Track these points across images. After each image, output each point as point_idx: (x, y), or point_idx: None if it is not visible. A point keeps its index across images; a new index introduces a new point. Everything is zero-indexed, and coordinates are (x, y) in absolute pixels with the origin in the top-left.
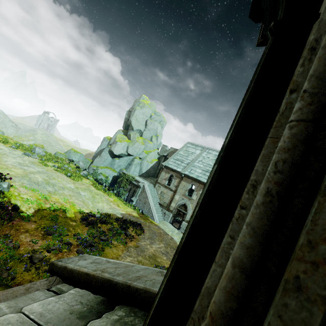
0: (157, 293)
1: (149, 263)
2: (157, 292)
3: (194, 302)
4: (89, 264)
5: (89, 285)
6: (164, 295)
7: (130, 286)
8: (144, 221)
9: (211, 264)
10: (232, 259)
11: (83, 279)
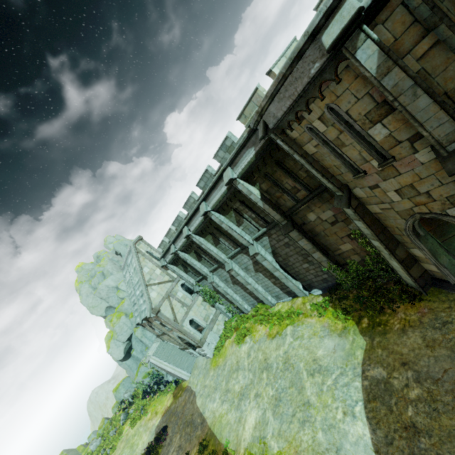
0: None
1: None
2: None
3: None
4: None
5: None
6: None
7: None
8: (175, 403)
9: None
10: None
11: None
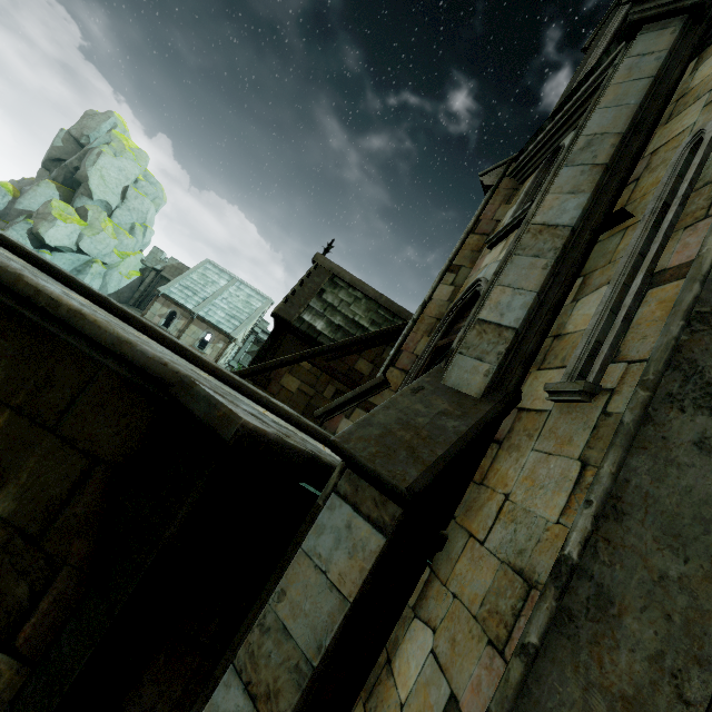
0: None
1: None
2: None
3: None
4: None
5: None
6: None
7: None
8: None
9: None
10: None
11: None
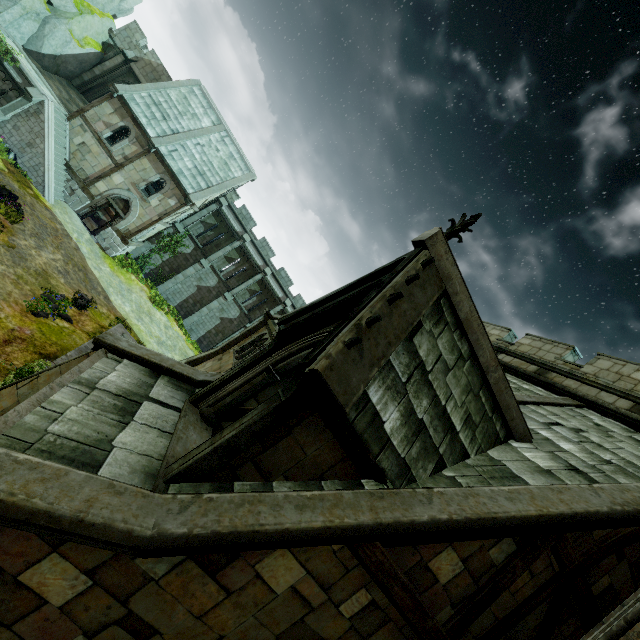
0: (214, 384)
1: (37, 284)
2: (187, 375)
3: (223, 388)
4: (131, 347)
5: (141, 362)
6: (217, 386)
7: (172, 370)
8: (20, 188)
9: (229, 384)
10: (235, 386)
11: (136, 358)
